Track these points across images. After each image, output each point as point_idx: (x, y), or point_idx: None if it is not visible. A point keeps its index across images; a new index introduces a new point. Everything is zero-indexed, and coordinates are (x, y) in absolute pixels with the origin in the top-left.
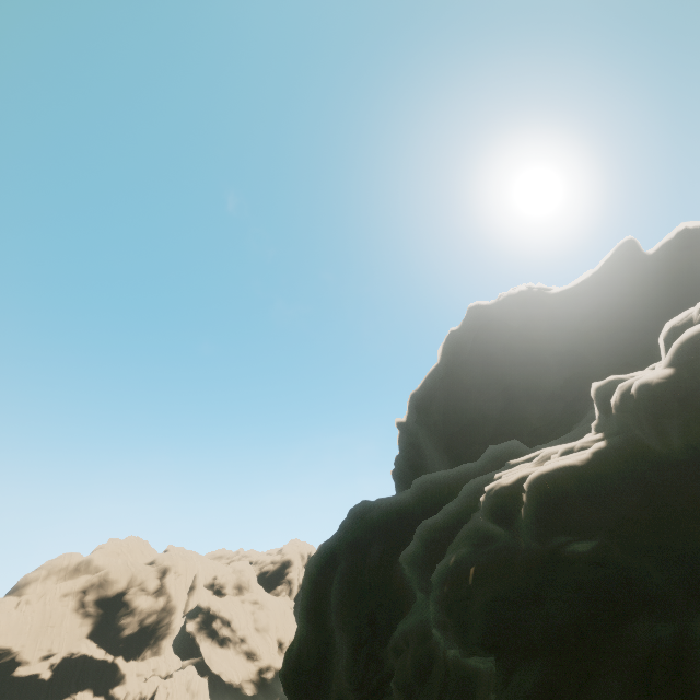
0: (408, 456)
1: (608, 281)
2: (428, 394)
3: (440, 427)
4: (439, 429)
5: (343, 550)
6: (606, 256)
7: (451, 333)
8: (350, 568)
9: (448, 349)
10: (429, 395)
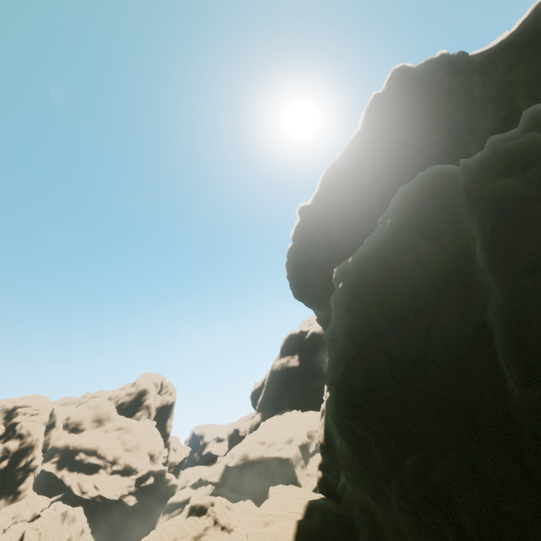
0: (312, 238)
1: (526, 38)
2: (351, 160)
3: (381, 178)
4: (381, 179)
5: (470, 191)
6: (522, 17)
7: (376, 95)
8: (513, 195)
9: (374, 112)
10: (353, 160)
